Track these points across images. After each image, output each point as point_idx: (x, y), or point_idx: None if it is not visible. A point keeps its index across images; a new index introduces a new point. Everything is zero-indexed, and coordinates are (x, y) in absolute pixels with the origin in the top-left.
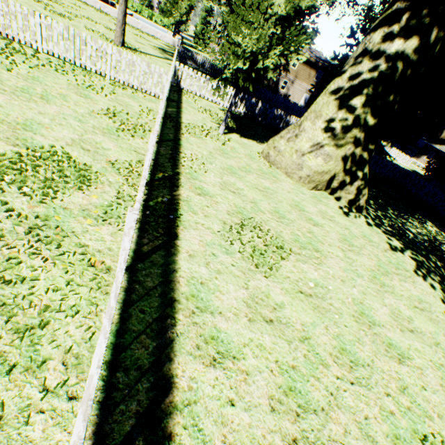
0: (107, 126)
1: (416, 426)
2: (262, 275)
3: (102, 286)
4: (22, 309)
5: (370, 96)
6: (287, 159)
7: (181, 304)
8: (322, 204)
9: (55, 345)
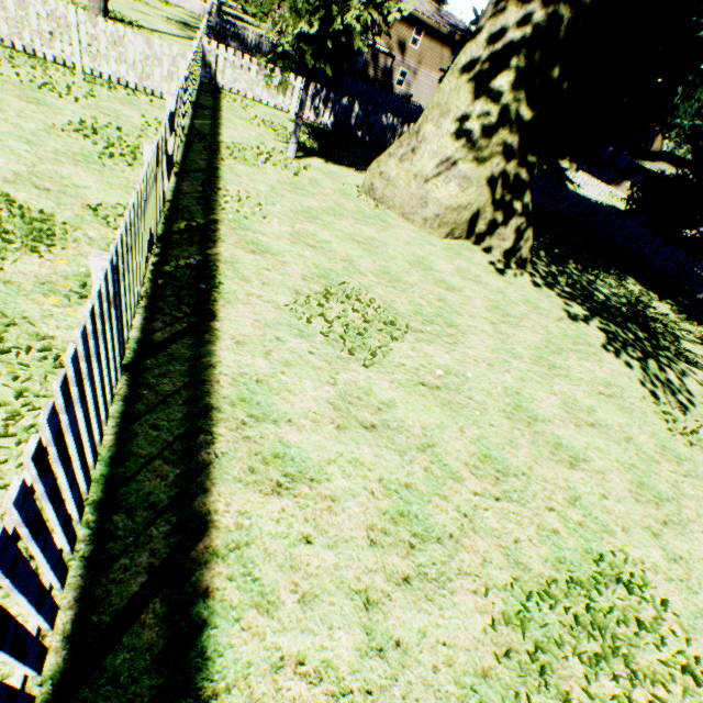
0: (81, 150)
1: (589, 545)
2: (360, 365)
3: None
4: None
5: (523, 69)
6: (402, 191)
7: (223, 412)
8: (462, 258)
9: (1, 485)
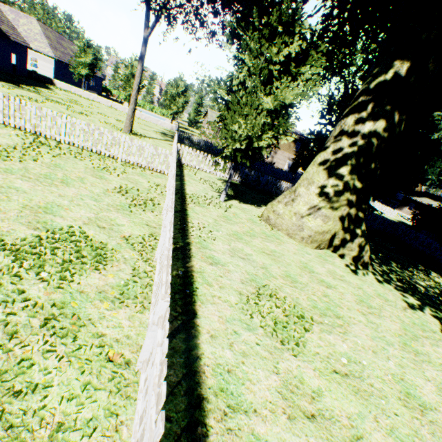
0: (120, 202)
1: None
2: (290, 353)
3: (121, 386)
4: (31, 430)
5: (355, 165)
6: (287, 221)
7: (210, 402)
8: (328, 263)
9: None
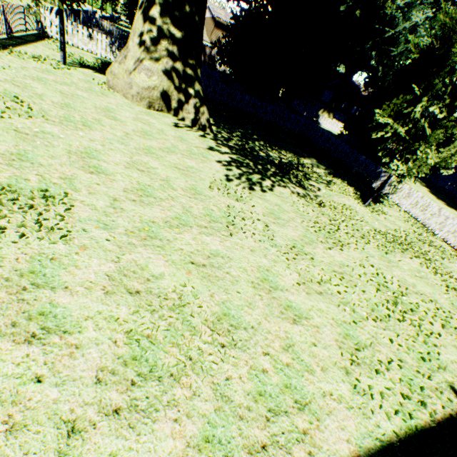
0: None
1: (48, 189)
2: None
3: None
4: None
5: (164, 5)
6: (121, 81)
7: None
8: (150, 117)
9: None
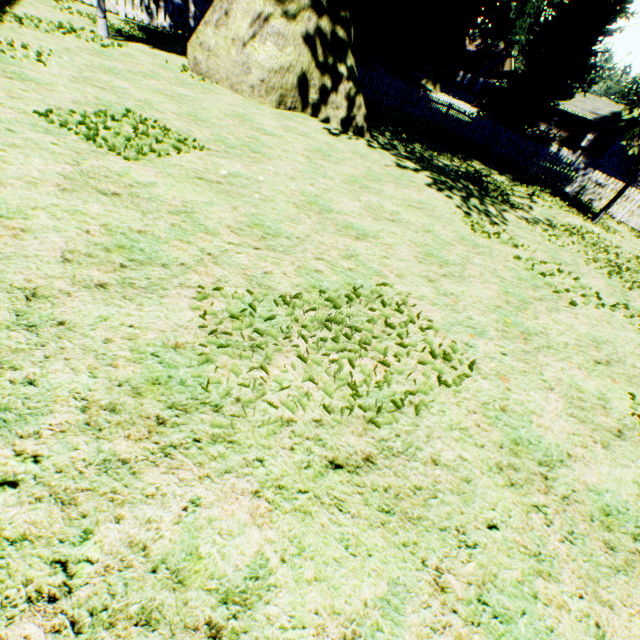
0: None
1: (355, 282)
2: (122, 159)
3: None
4: None
5: None
6: (225, 61)
7: None
8: (293, 122)
9: None
